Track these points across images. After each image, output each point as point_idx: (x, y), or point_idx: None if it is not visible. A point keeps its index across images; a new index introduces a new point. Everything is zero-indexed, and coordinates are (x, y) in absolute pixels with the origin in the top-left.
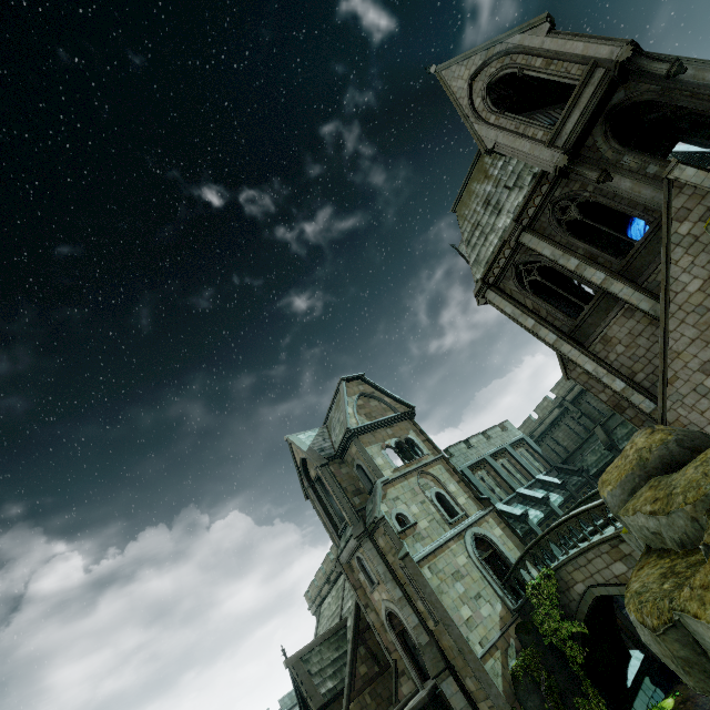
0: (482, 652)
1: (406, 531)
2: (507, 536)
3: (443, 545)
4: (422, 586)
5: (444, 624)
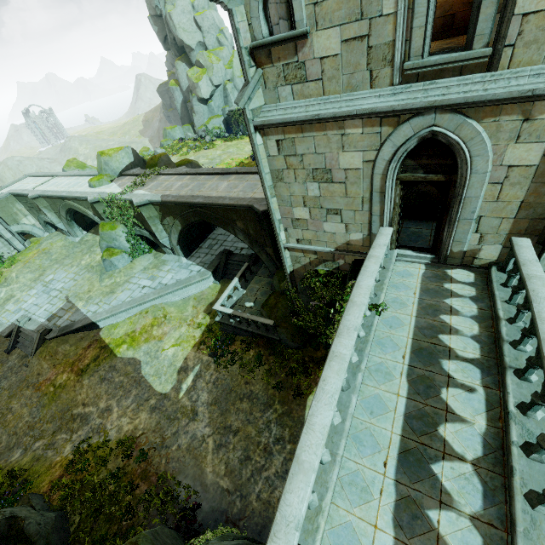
0: (290, 246)
1: (272, 49)
2: (535, 176)
3: (329, 119)
4: (255, 157)
5: (267, 204)
